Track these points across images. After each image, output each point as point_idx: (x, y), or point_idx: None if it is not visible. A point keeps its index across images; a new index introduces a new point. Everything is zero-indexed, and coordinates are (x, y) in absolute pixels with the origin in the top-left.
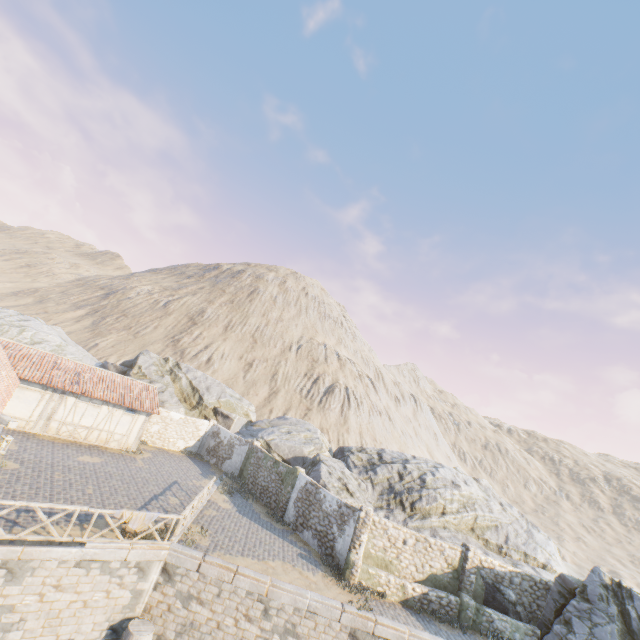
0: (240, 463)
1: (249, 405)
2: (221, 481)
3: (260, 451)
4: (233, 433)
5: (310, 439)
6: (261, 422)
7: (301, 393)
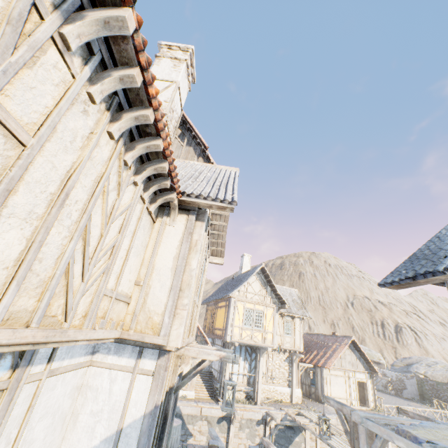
0: (416, 390)
1: (376, 353)
2: (419, 402)
3: (429, 380)
4: (395, 372)
5: (447, 368)
6: (395, 362)
7: (379, 337)
